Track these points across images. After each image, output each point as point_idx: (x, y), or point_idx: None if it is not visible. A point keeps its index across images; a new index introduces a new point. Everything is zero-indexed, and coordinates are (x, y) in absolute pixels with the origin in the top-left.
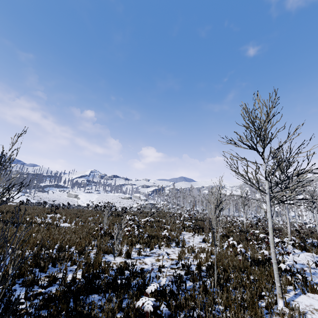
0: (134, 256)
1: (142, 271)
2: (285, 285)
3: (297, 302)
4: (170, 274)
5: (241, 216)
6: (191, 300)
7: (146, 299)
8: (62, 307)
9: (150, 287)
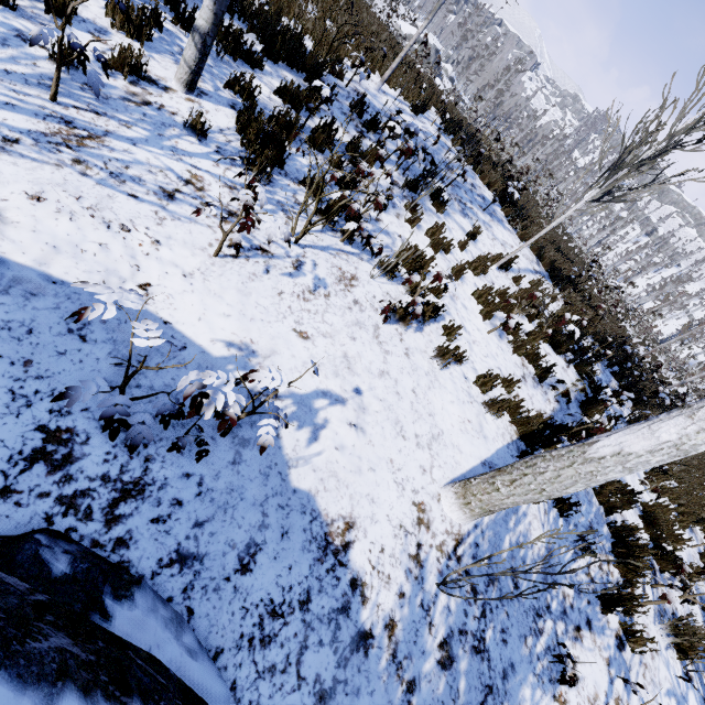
0: None
1: None
2: None
3: None
4: None
5: None
6: None
7: None
8: None
9: None
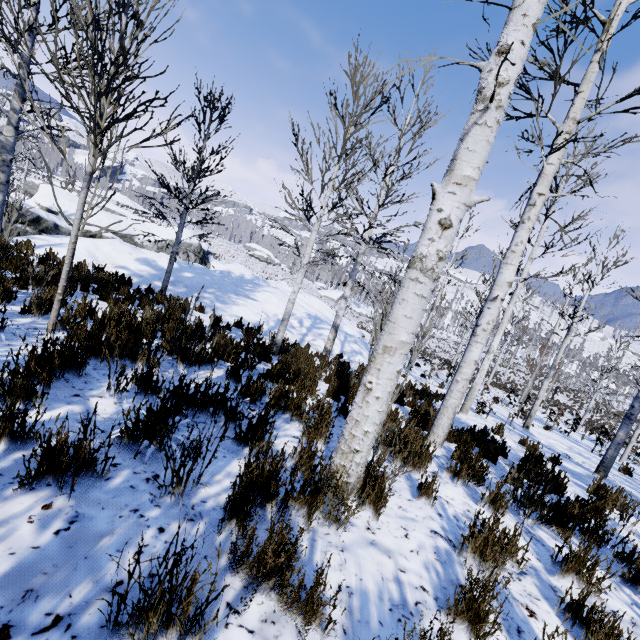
0: None
1: None
2: None
3: None
4: None
5: None
6: None
7: None
8: None
9: None
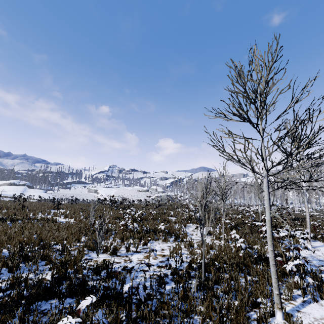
0: (122, 252)
1: (124, 270)
2: (290, 290)
3: (303, 313)
4: (154, 273)
5: (264, 205)
6: (165, 308)
7: (67, 321)
8: (0, 318)
9: (82, 303)
